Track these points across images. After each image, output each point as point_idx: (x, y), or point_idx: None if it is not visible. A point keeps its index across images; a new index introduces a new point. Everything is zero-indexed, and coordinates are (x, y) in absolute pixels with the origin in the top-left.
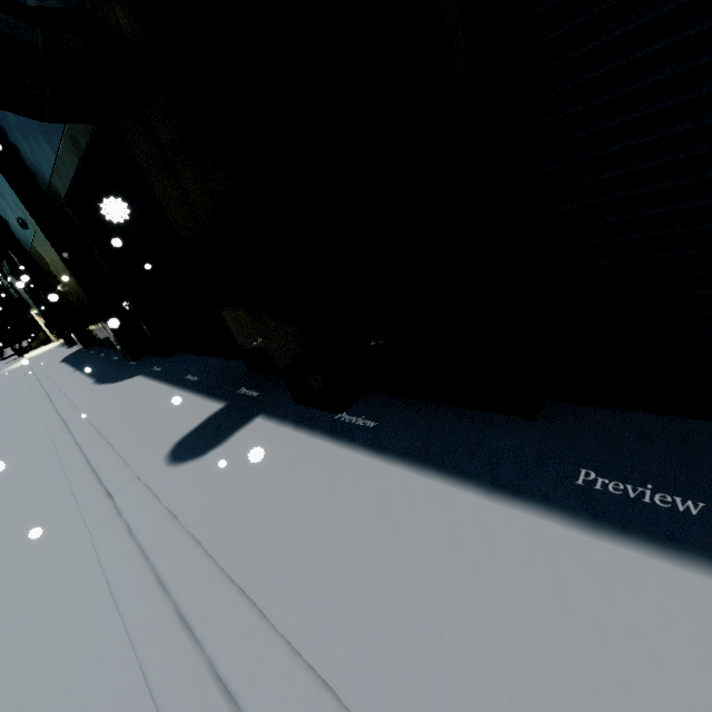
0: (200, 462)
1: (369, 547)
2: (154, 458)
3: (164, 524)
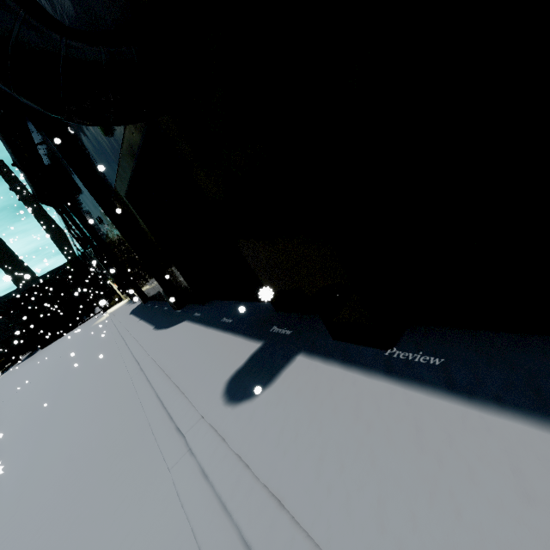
0: (256, 402)
1: (531, 549)
2: (212, 397)
3: (238, 474)
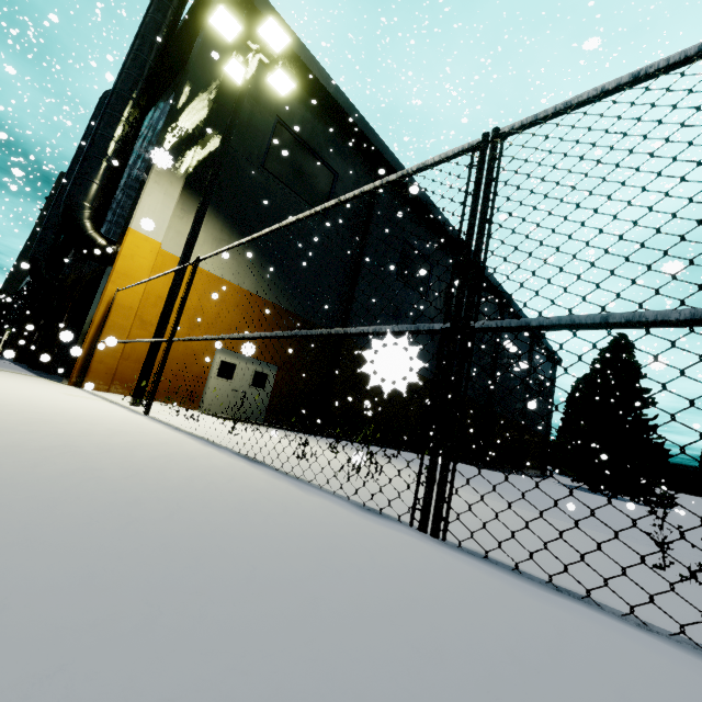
0: None
1: None
2: None
3: None
